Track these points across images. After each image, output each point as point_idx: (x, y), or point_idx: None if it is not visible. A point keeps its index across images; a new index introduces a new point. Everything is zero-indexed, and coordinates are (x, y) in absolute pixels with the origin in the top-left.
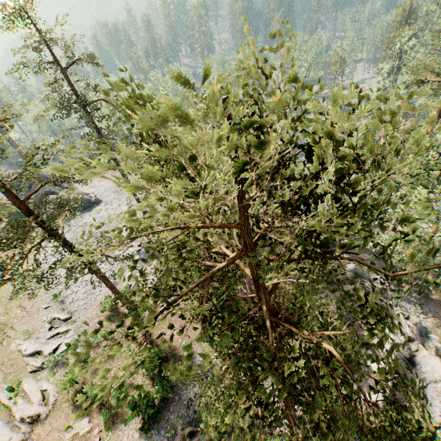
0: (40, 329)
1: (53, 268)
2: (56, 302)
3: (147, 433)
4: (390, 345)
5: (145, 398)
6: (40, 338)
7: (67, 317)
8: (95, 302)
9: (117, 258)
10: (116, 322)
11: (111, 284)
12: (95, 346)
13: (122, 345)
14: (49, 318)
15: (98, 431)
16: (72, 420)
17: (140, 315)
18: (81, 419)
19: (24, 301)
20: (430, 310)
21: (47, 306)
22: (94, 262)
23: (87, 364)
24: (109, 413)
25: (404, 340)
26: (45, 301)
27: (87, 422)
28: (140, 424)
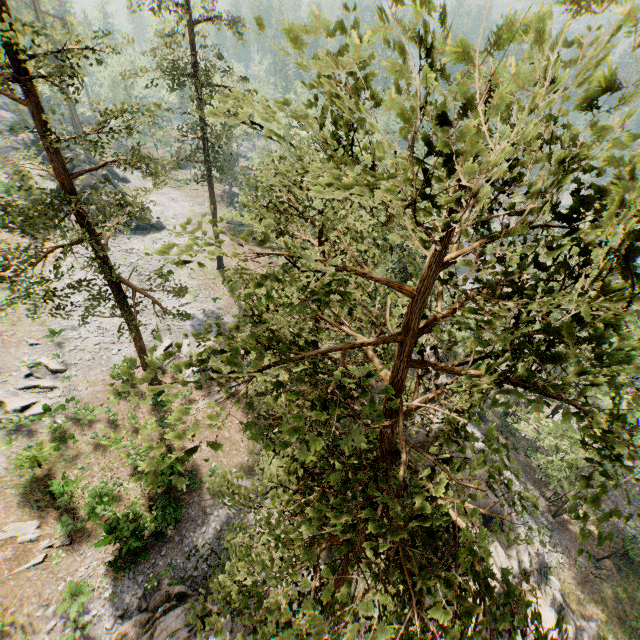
0: (13, 371)
1: (75, 288)
2: (50, 342)
3: (118, 573)
4: (497, 570)
5: (133, 523)
6: (10, 384)
7: (60, 368)
8: (107, 363)
9: (159, 314)
10: (128, 401)
11: (142, 345)
12: (85, 424)
13: (125, 437)
14: (32, 360)
15: (46, 546)
16: (14, 517)
17: (165, 405)
18: (28, 520)
19: (4, 323)
20: (561, 543)
21: (35, 342)
22: (134, 302)
23: (65, 445)
24: (73, 525)
25: (517, 570)
26: (36, 335)
27: (35, 526)
28: (111, 558)
